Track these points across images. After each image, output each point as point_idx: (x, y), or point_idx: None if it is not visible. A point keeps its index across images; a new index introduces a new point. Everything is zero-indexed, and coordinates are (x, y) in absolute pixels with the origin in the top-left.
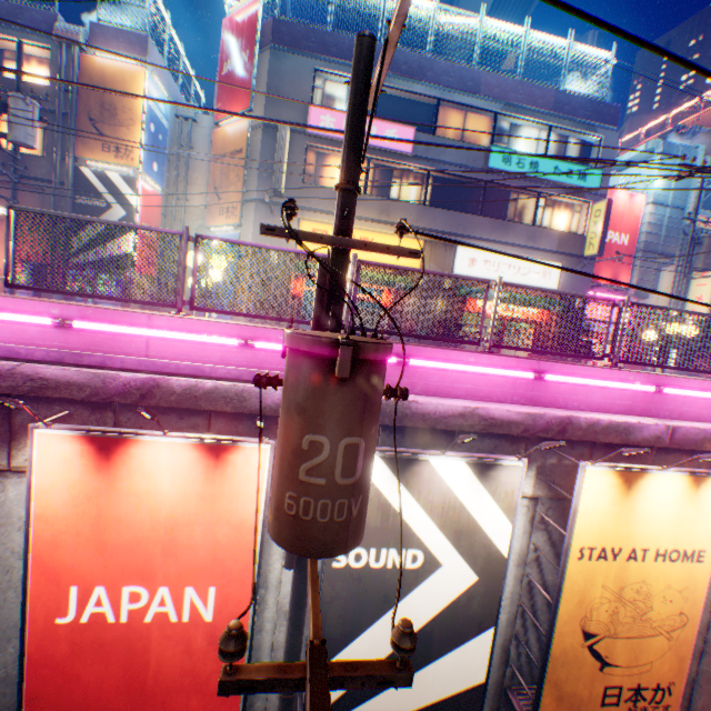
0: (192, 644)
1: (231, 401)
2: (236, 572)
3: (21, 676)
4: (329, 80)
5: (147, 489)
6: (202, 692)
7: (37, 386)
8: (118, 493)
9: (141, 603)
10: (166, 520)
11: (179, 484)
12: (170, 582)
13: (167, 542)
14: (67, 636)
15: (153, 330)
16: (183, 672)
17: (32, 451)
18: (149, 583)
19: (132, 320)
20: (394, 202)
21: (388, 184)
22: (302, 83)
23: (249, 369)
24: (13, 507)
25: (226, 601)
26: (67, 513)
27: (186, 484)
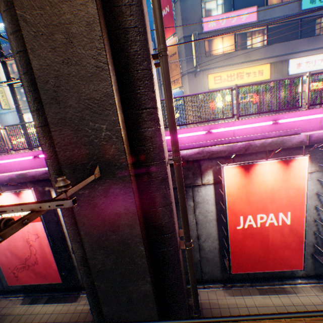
0: (282, 233)
1: (278, 145)
2: (297, 206)
3: (227, 246)
4: (206, 2)
5: (261, 180)
6: (287, 249)
7: (210, 154)
8: (252, 184)
9: (263, 220)
10: (269, 190)
11: (273, 177)
12: (272, 212)
13: (270, 198)
14: (240, 232)
15: (238, 126)
16: (280, 242)
17: (222, 174)
18: (265, 213)
19: (226, 125)
20: (251, 50)
21: (244, 42)
22: (196, 10)
23: (283, 131)
24: (204, 196)
25: (294, 217)
26: (236, 193)
27: (275, 177)
